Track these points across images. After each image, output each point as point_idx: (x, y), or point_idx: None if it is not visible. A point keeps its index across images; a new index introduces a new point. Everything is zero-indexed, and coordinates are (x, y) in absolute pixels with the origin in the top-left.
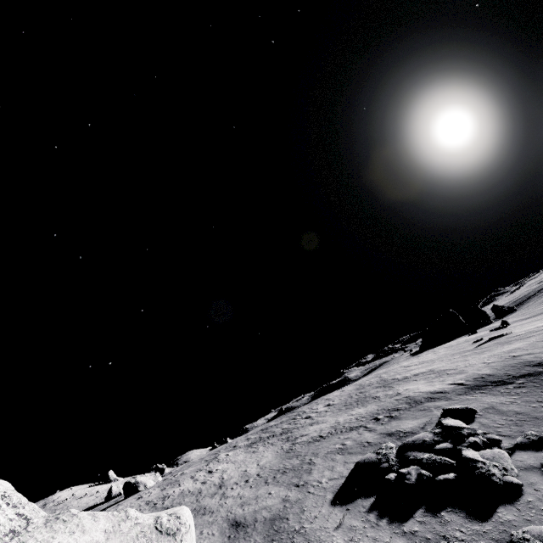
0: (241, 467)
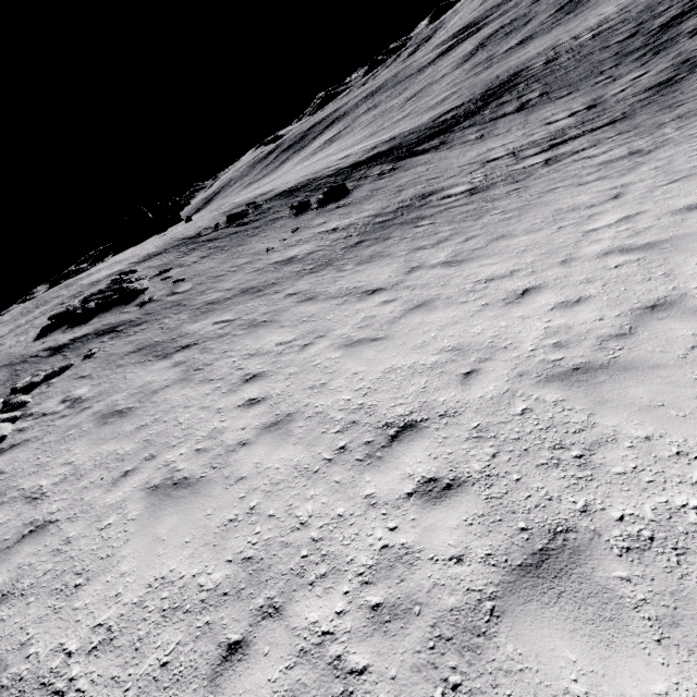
0: None
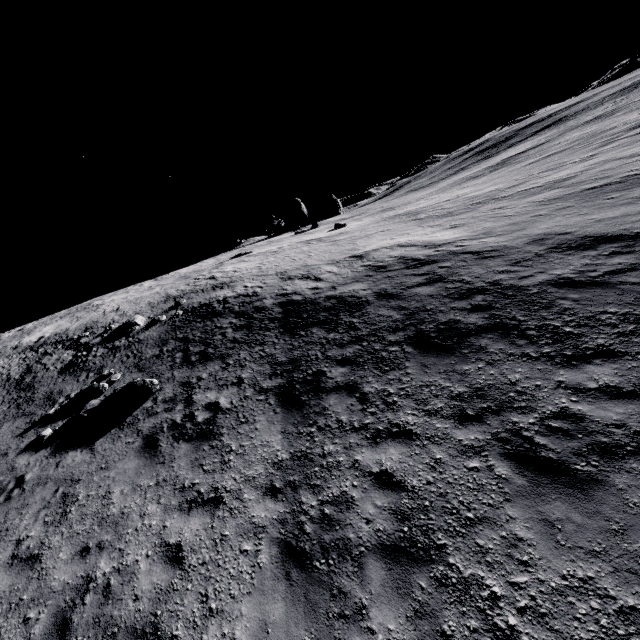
0: None
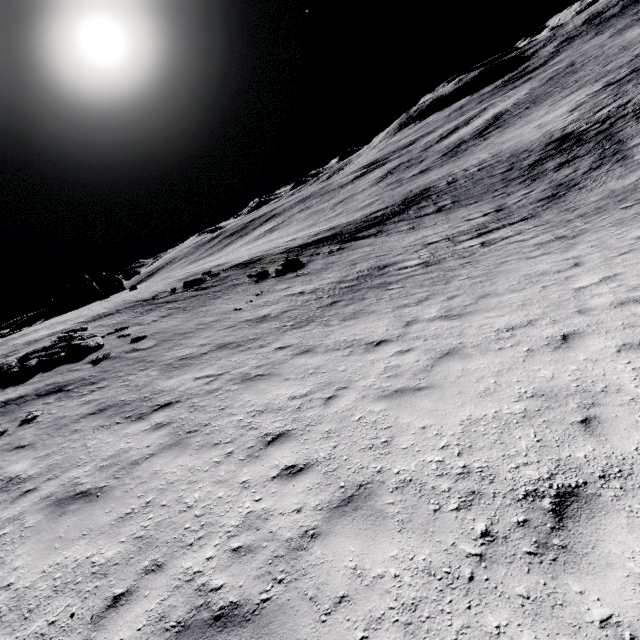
0: None
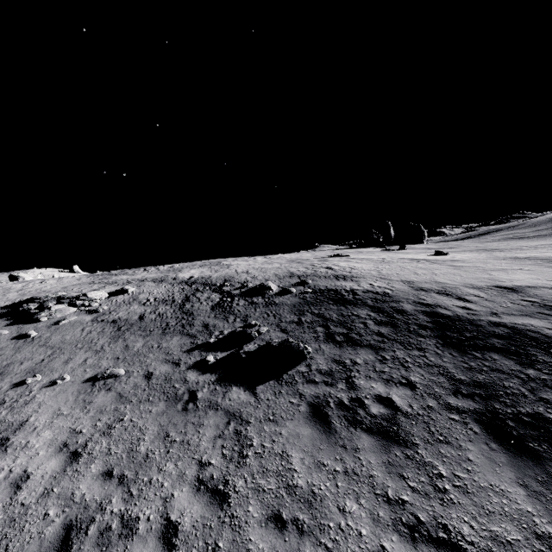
0: (50, 285)
